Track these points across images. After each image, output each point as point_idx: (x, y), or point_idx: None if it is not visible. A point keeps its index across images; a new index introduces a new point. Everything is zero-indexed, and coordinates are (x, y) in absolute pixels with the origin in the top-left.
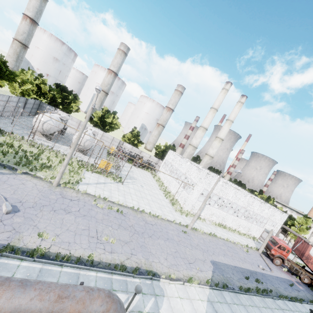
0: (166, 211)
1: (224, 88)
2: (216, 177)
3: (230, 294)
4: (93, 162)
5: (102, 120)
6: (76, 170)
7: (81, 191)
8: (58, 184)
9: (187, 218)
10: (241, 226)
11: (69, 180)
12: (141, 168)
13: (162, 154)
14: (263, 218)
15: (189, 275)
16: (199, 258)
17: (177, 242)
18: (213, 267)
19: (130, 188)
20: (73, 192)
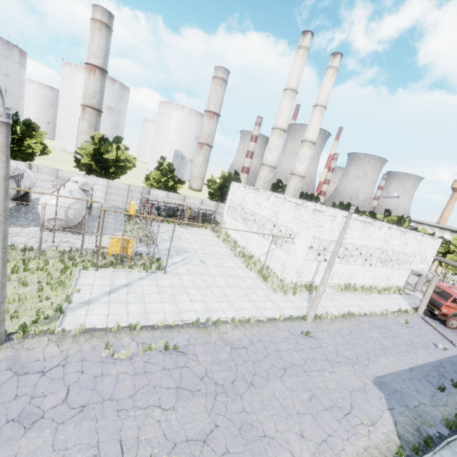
0: (258, 298)
1: (300, 47)
2: (330, 212)
3: (445, 456)
4: (92, 248)
5: (99, 158)
6: (57, 277)
7: (72, 332)
8: (2, 339)
9: (296, 299)
10: (378, 277)
11: (37, 312)
12: (193, 227)
13: (221, 192)
14: (401, 254)
15: (359, 454)
16: (354, 387)
17: (303, 369)
18: (384, 395)
19: (181, 274)
20: (49, 343)
